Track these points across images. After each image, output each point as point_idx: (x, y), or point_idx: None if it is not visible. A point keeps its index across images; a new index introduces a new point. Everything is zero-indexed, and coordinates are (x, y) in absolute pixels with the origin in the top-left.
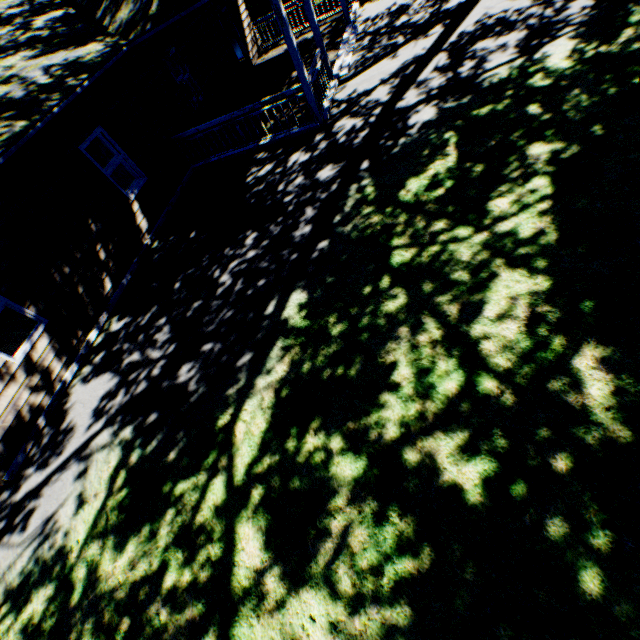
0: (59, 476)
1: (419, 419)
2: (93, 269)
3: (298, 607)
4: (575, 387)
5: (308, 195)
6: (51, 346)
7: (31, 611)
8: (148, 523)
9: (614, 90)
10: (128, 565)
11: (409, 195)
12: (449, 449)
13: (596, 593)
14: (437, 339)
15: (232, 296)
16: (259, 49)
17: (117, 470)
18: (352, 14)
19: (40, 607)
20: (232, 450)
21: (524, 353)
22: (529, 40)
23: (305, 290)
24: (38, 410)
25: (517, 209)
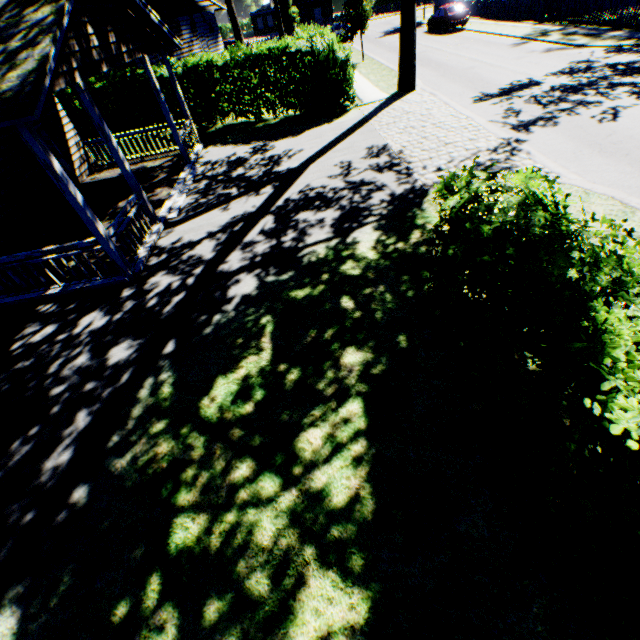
0: None
1: None
2: None
3: None
4: None
5: (87, 387)
6: None
7: None
8: None
9: (412, 293)
10: None
11: (213, 407)
12: None
13: None
14: None
15: None
16: (92, 166)
17: None
18: (194, 154)
19: None
20: None
21: None
22: (343, 221)
23: (20, 608)
24: None
25: (331, 449)
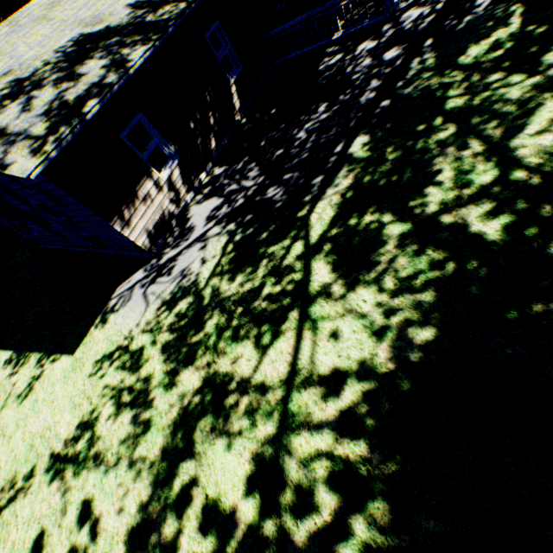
0: (187, 250)
1: (456, 200)
2: (206, 130)
3: (354, 297)
4: None
5: (373, 72)
6: (180, 176)
7: (179, 308)
8: (250, 267)
9: None
10: (238, 286)
11: (468, 59)
12: (478, 214)
13: None
14: (479, 152)
15: (307, 145)
16: None
17: (226, 245)
18: None
19: (184, 307)
20: (308, 228)
21: None
22: None
23: (367, 135)
24: (171, 216)
25: None
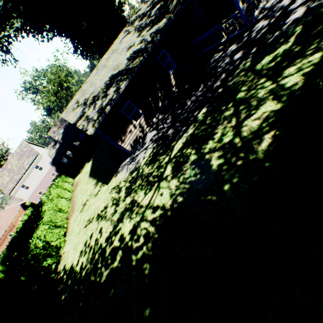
0: (141, 153)
1: (214, 148)
2: (156, 99)
3: (171, 182)
4: (259, 143)
5: (226, 68)
6: (144, 121)
7: (133, 175)
8: (153, 163)
9: None
10: (148, 170)
11: (260, 66)
12: (216, 156)
13: (225, 189)
14: (232, 126)
15: (188, 109)
16: None
17: (151, 153)
18: None
19: (134, 175)
20: (172, 151)
21: (253, 132)
22: None
23: (207, 108)
24: (140, 137)
25: (295, 72)
